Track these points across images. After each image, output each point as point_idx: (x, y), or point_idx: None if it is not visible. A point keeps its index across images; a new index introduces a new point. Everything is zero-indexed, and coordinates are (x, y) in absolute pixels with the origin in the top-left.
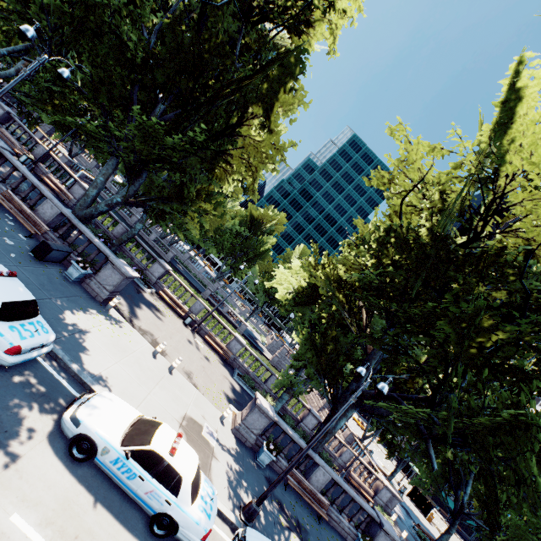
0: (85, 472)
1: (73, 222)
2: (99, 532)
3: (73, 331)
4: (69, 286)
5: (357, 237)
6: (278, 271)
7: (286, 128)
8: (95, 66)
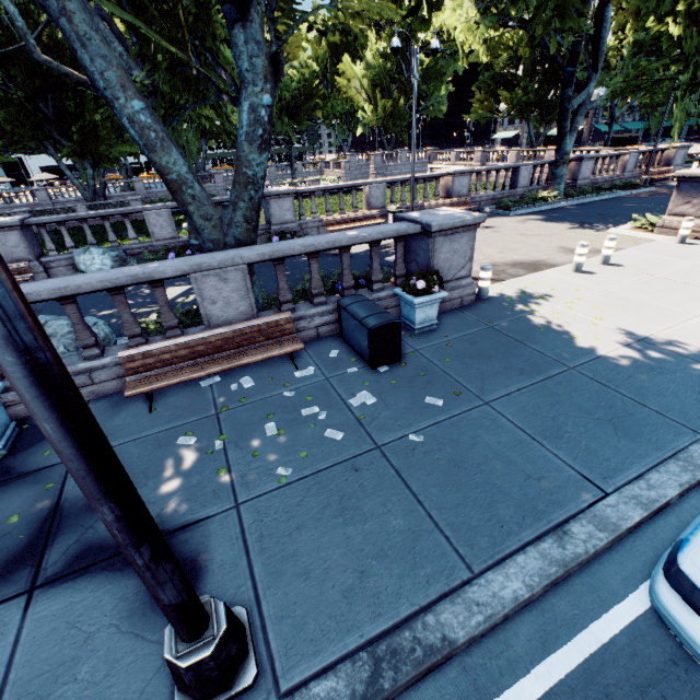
0: None
1: (293, 253)
2: None
3: (669, 355)
4: (458, 332)
5: None
6: None
7: None
8: None
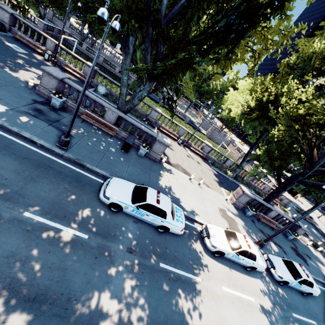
0: (220, 259)
1: (128, 120)
2: (238, 279)
3: (169, 192)
4: (145, 160)
5: (297, 57)
6: (228, 95)
7: None
8: None
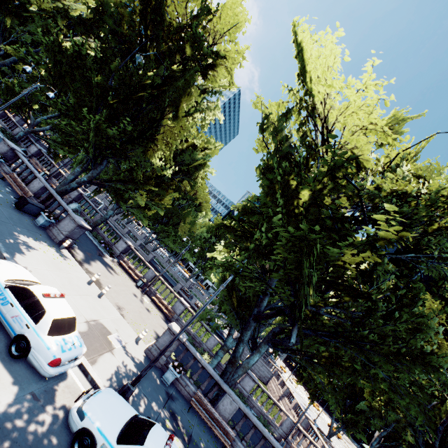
0: None
1: (51, 191)
2: None
3: (19, 243)
4: (35, 227)
5: None
6: (218, 247)
7: (222, 145)
8: (77, 98)
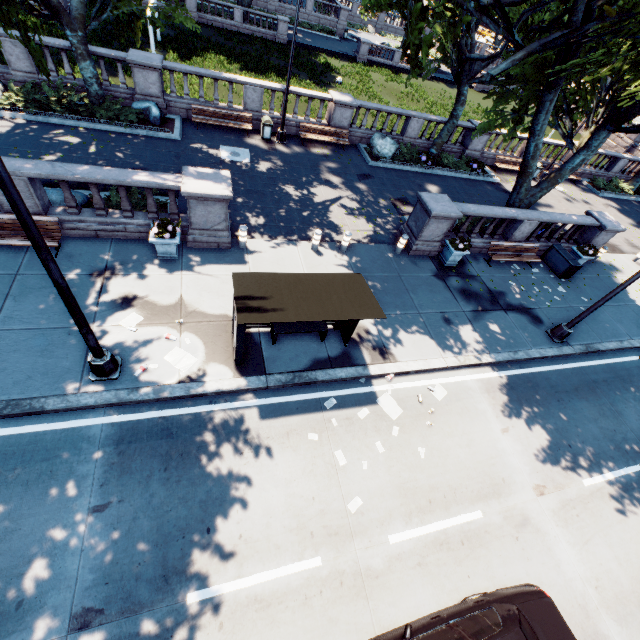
0: None
1: (556, 222)
2: None
3: None
4: (586, 274)
5: None
6: None
7: None
8: None
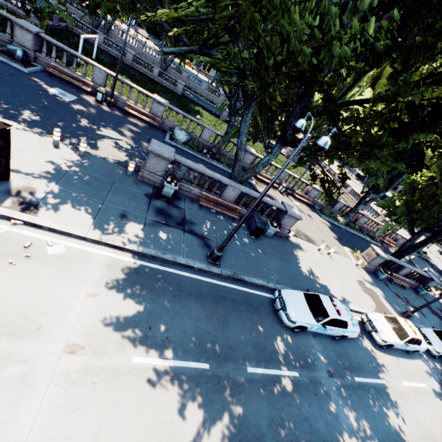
0: (386, 349)
1: (252, 196)
2: (407, 367)
3: (315, 280)
4: (275, 242)
5: None
6: None
7: None
8: None
